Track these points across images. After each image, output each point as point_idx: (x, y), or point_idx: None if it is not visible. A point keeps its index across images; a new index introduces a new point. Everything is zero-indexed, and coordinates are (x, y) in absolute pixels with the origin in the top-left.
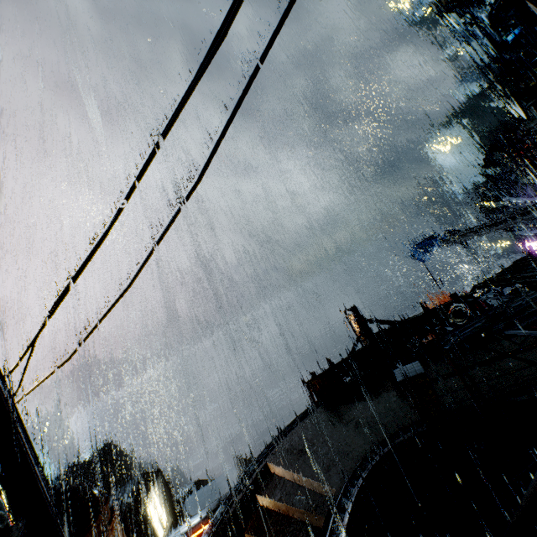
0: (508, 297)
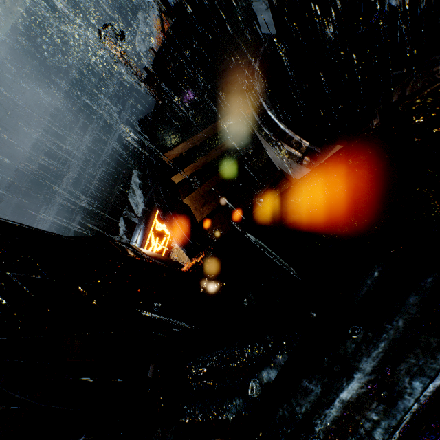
0: None
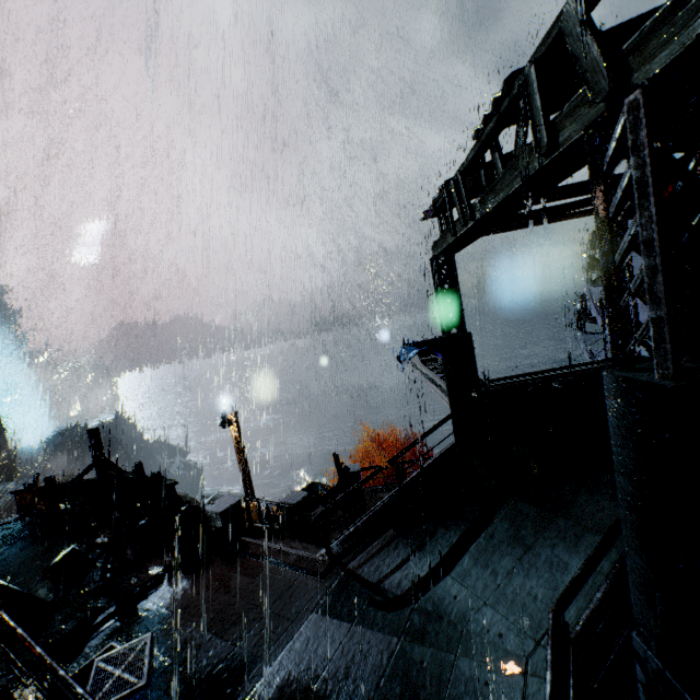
0: None
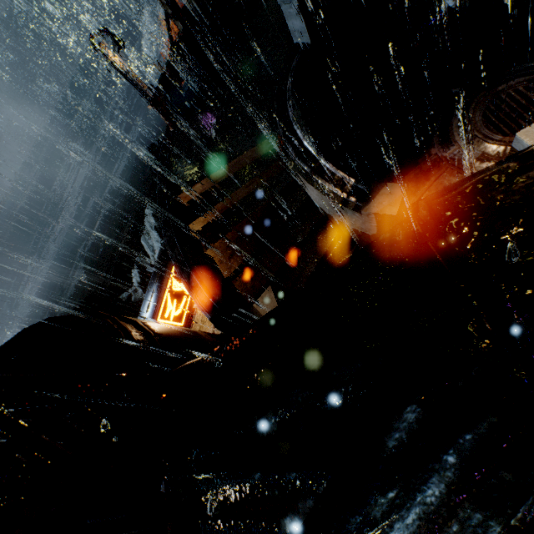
0: None
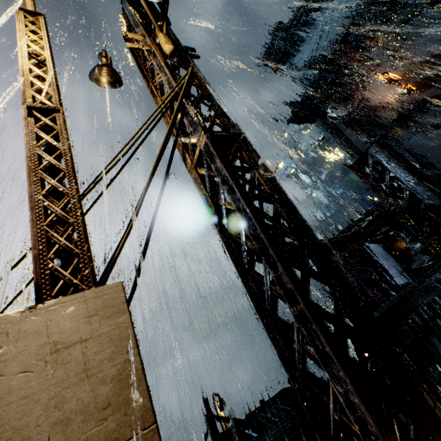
0: (256, 435)
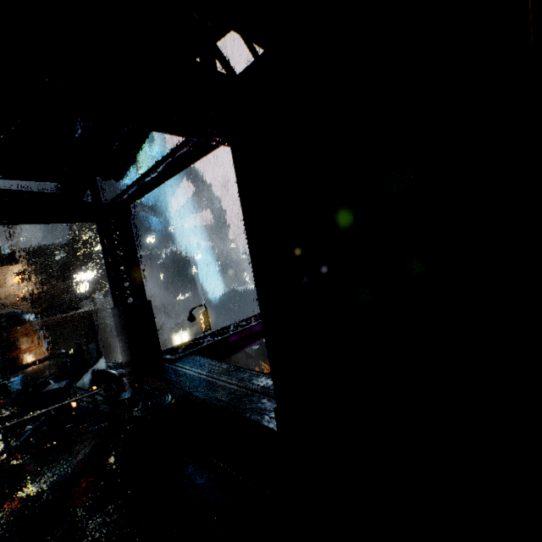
0: None
